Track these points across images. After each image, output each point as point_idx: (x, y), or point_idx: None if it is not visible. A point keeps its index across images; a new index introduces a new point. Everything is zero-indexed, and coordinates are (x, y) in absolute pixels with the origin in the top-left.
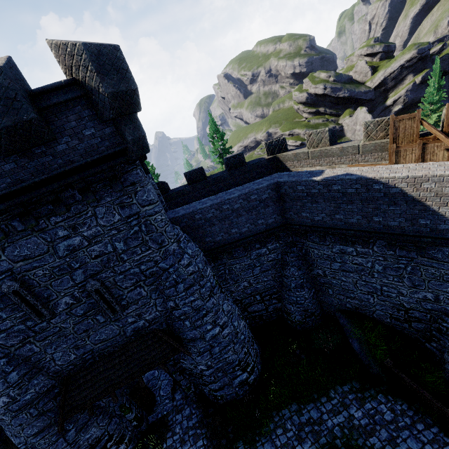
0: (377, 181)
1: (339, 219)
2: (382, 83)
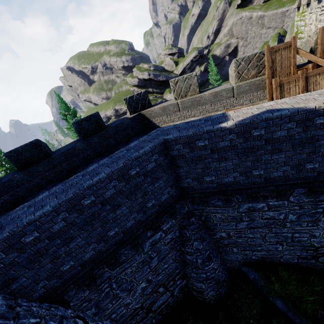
0: (322, 112)
1: (258, 175)
2: (183, 71)
